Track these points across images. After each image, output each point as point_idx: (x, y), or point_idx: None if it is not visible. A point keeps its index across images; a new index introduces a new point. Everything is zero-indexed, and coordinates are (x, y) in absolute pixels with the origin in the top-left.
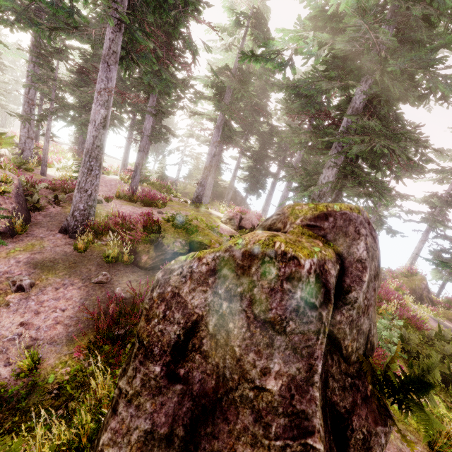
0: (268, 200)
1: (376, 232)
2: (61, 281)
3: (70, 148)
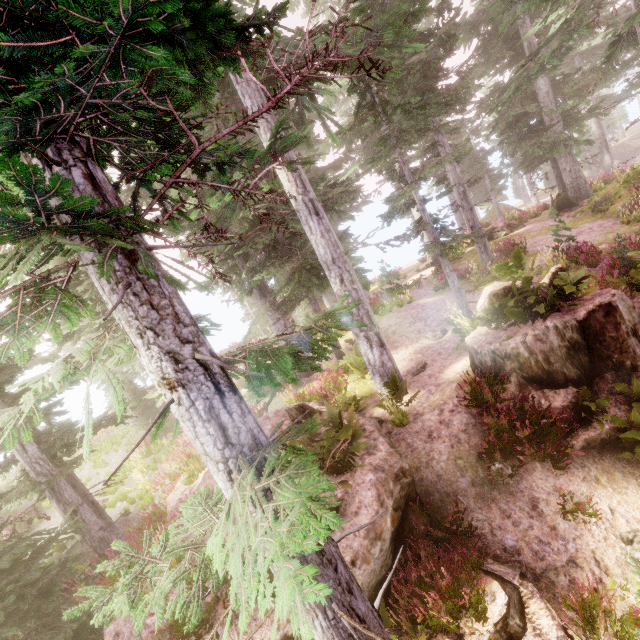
0: None
1: None
2: None
3: None
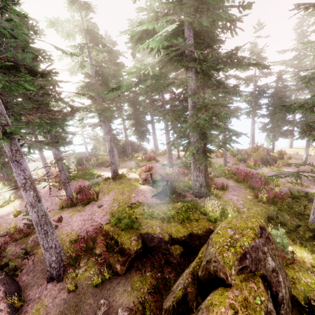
0: (155, 138)
1: (266, 230)
2: None
3: None
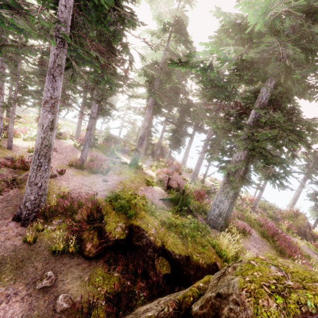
0: (186, 153)
1: None
2: (5, 291)
3: (36, 118)
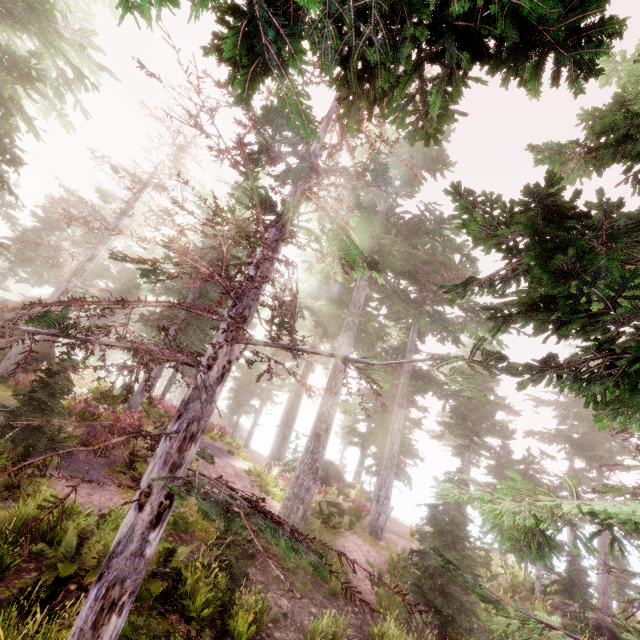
0: None
1: None
2: None
3: None
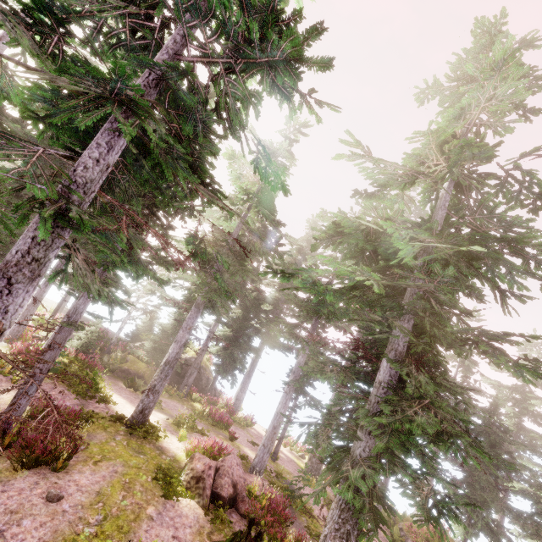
0: (245, 384)
1: None
2: None
3: None
